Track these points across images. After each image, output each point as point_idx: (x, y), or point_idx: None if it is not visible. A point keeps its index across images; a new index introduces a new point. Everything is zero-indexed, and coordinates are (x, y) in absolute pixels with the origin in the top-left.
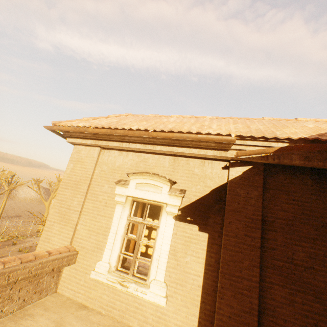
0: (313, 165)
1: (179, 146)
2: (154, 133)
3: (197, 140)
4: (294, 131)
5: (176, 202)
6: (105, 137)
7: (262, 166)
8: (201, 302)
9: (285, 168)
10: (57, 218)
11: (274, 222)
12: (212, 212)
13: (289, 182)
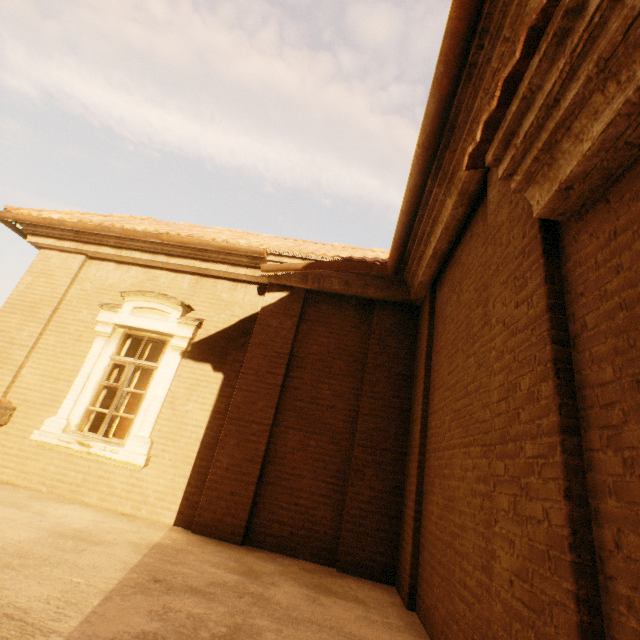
0: (355, 292)
1: (203, 260)
2: (165, 236)
3: (226, 253)
4: (341, 252)
5: (186, 332)
6: (95, 239)
7: (304, 292)
8: (197, 459)
9: (331, 297)
10: None
11: (305, 358)
12: (235, 348)
13: (331, 313)
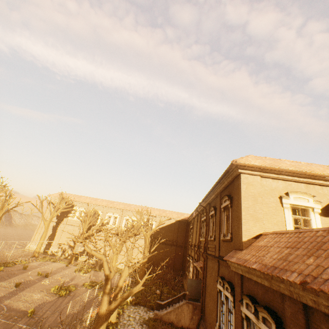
0: None
1: (312, 179)
2: (307, 172)
3: (324, 177)
4: None
5: (318, 206)
6: (269, 171)
7: None
8: None
9: None
10: (249, 217)
11: None
12: None
13: None
